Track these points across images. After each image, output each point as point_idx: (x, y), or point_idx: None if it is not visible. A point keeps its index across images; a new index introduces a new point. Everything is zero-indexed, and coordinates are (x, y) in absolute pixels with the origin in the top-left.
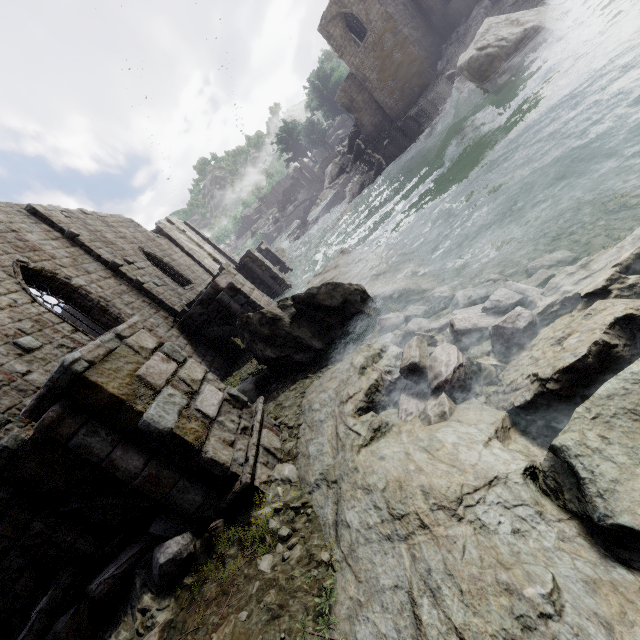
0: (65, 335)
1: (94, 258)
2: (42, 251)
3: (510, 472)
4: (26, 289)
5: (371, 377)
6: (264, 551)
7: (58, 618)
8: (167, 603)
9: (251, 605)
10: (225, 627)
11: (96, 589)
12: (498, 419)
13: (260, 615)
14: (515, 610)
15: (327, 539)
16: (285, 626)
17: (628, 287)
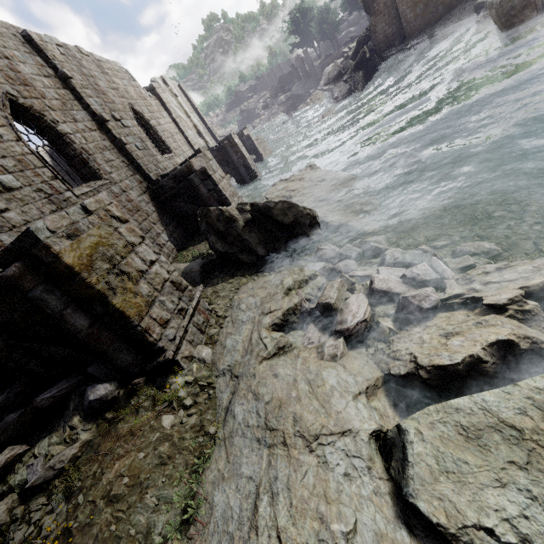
0: (45, 180)
1: (83, 106)
2: (33, 87)
3: (362, 429)
4: (13, 125)
5: (293, 300)
6: (169, 412)
7: (9, 413)
8: (90, 427)
9: (149, 449)
10: (126, 459)
11: (40, 402)
12: (373, 377)
13: (153, 458)
14: (320, 534)
15: (218, 417)
16: (168, 472)
17: (523, 311)
